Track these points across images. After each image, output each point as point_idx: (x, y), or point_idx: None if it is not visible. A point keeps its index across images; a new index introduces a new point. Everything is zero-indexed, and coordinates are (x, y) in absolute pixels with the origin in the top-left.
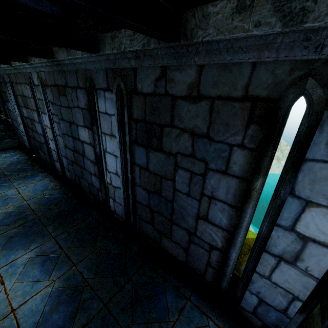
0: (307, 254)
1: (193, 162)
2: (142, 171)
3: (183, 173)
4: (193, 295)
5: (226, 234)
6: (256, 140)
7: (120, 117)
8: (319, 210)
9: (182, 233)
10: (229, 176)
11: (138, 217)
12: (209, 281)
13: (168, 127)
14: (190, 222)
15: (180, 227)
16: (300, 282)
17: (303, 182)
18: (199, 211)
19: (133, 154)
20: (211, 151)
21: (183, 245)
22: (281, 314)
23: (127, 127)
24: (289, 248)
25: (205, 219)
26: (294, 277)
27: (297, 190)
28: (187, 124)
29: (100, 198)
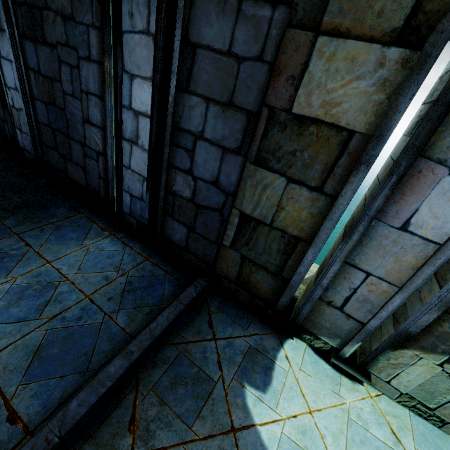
0: (140, 130)
1: (70, 52)
2: (36, 76)
3: (65, 68)
4: (89, 212)
5: (102, 133)
6: (99, 17)
7: (6, 2)
8: (137, 81)
9: (78, 148)
10: (92, 63)
11: (44, 144)
12: (103, 197)
13: (45, 10)
14: (81, 131)
15: (75, 142)
16: (142, 160)
17: (126, 56)
18: (83, 113)
19: (25, 53)
20: (78, 36)
21: (81, 164)
22: (142, 202)
23: (13, 14)
24: (132, 128)
25: (88, 122)
26: (140, 157)
27: (125, 65)
28: (57, 4)
29: (7, 133)
